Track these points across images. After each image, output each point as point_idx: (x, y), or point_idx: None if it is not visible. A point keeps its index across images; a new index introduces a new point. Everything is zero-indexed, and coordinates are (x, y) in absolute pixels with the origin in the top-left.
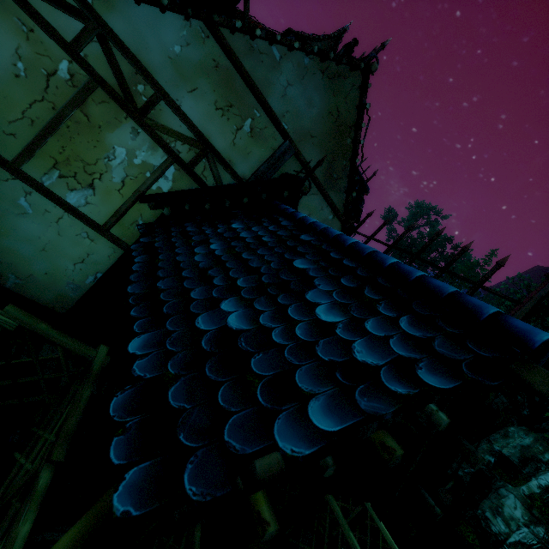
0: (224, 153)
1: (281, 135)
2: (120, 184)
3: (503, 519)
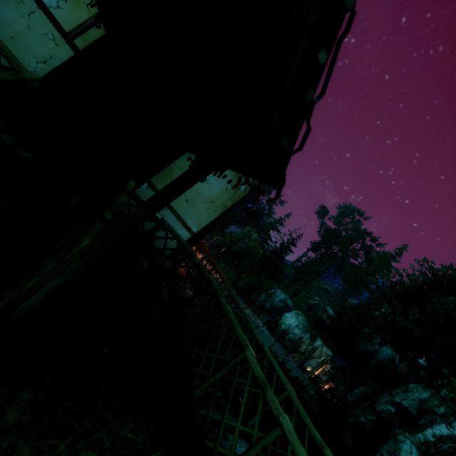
0: None
1: None
2: None
3: None
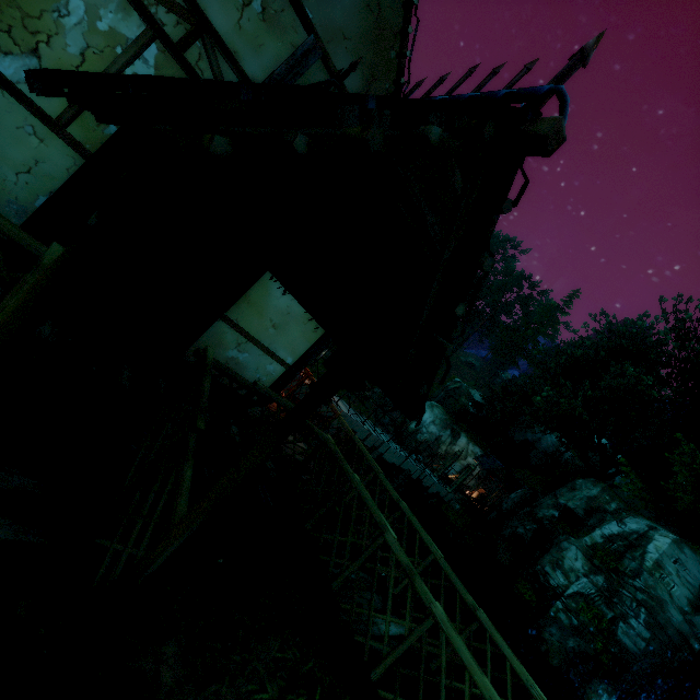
0: (226, 39)
1: (304, 25)
2: (79, 59)
3: (562, 572)
